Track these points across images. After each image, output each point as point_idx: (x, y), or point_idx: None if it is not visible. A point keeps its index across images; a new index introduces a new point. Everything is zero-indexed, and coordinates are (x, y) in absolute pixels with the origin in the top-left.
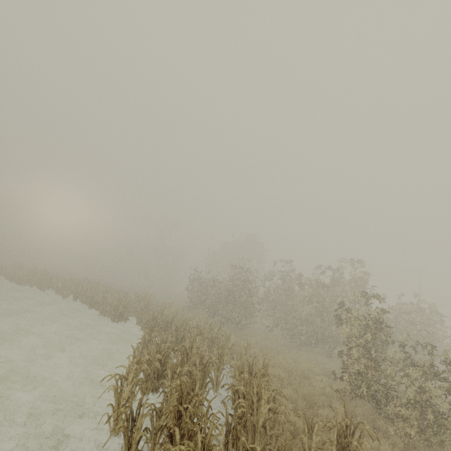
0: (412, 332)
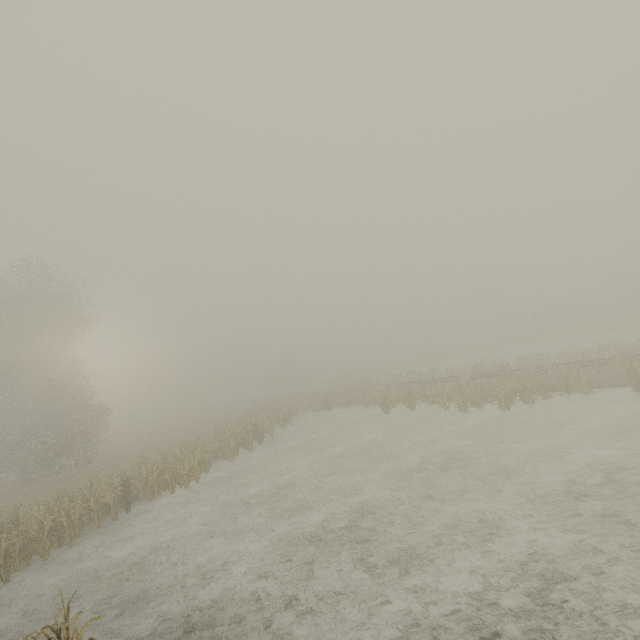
0: None
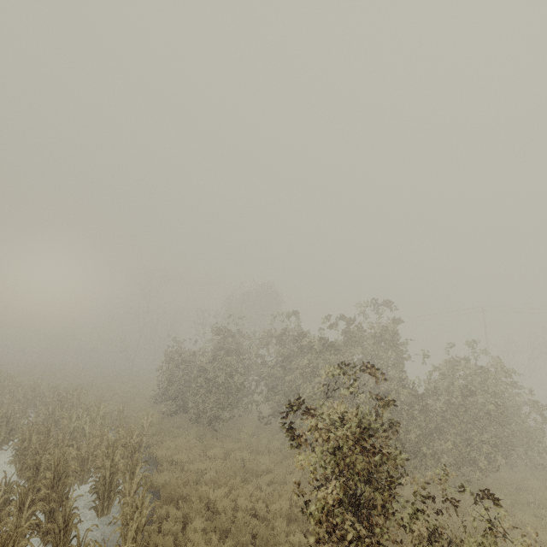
0: (471, 408)
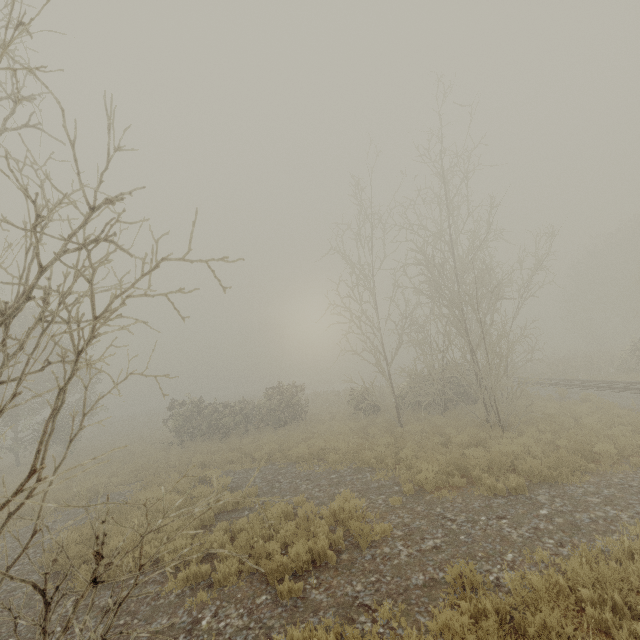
0: None
